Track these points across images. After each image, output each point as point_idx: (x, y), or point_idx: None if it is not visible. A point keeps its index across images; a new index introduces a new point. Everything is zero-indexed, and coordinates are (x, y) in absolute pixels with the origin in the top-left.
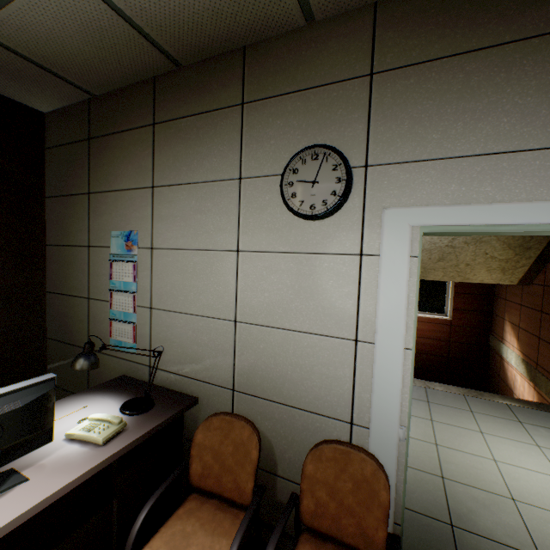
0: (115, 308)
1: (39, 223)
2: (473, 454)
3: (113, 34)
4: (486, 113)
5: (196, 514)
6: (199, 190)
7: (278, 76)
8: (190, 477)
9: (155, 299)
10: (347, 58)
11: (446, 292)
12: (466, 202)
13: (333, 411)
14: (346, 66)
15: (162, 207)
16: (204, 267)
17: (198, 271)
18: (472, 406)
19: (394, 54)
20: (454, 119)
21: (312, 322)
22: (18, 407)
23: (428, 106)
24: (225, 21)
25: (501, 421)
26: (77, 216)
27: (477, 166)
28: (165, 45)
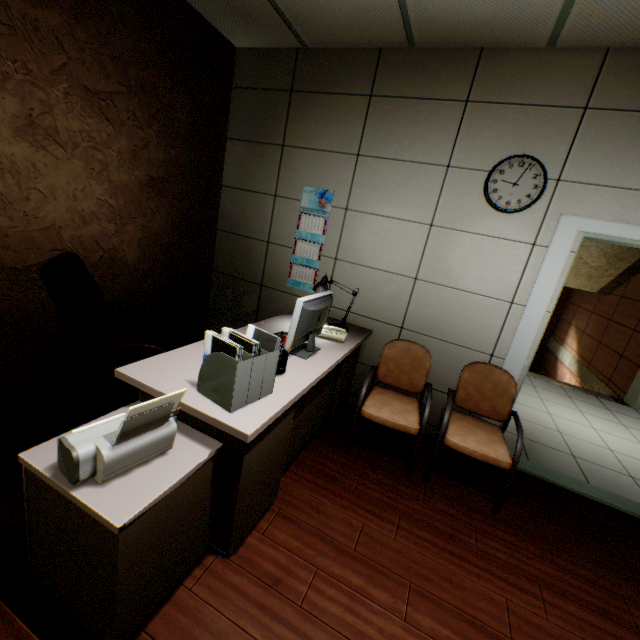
0: (298, 254)
1: (220, 163)
2: (534, 408)
3: (379, 16)
4: None
5: (385, 394)
6: (406, 168)
7: (507, 86)
8: (377, 375)
9: (342, 252)
10: (570, 88)
11: None
12: (620, 221)
13: (480, 347)
14: (567, 95)
15: (364, 175)
16: (396, 233)
17: (389, 235)
18: (534, 383)
19: (608, 97)
20: (633, 160)
21: (481, 287)
22: (327, 306)
23: (619, 146)
24: (483, 30)
25: (555, 395)
26: (265, 165)
27: (637, 198)
28: (416, 32)
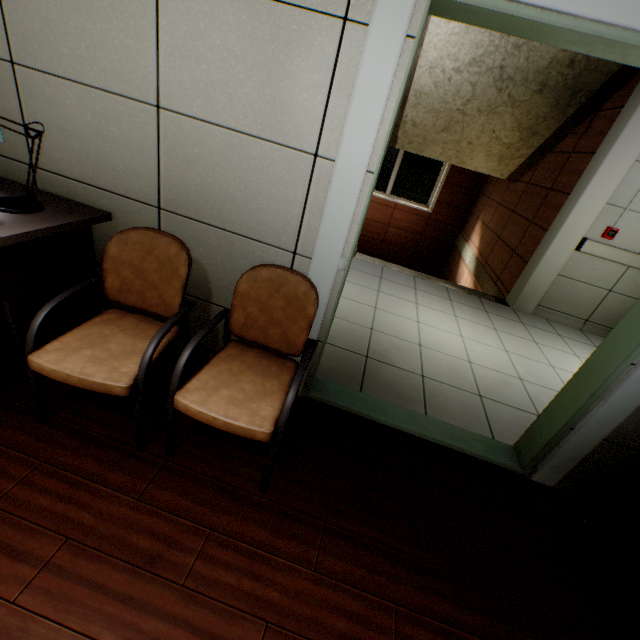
0: None
1: None
2: (404, 317)
3: None
4: None
5: (116, 323)
6: None
7: None
8: (106, 292)
9: (17, 46)
10: None
11: (437, 181)
12: None
13: (277, 239)
14: None
15: None
16: None
17: None
18: (418, 285)
19: None
20: None
21: (265, 123)
22: None
23: None
24: None
25: (436, 298)
26: None
27: None
28: None
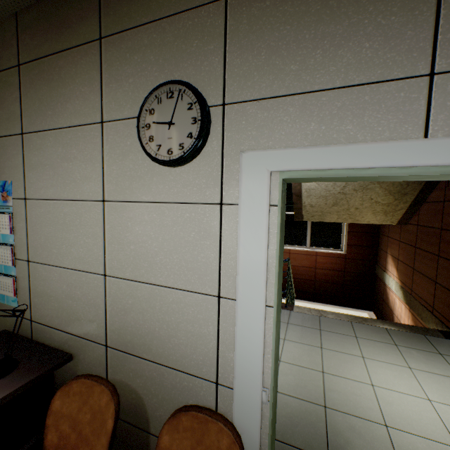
0: None
1: None
2: (355, 380)
3: None
4: (347, 38)
5: None
6: (65, 136)
7: (134, 4)
8: (45, 449)
9: (32, 252)
10: None
11: (342, 231)
12: (326, 143)
13: (199, 370)
14: None
15: (32, 155)
16: (73, 218)
17: (68, 222)
18: (357, 331)
19: None
20: (313, 46)
21: (176, 277)
22: None
23: (285, 31)
24: None
25: (380, 345)
26: None
27: (337, 100)
28: None
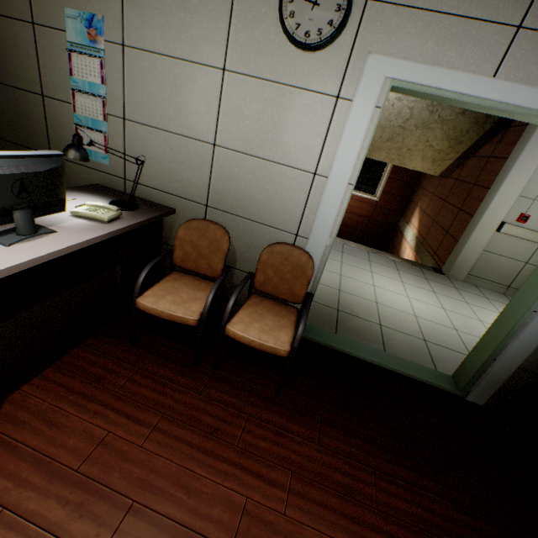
0: (80, 112)
1: None
2: (362, 282)
3: None
4: None
5: (180, 280)
6: None
7: None
8: (173, 260)
9: (129, 110)
10: None
11: (382, 176)
12: (433, 63)
13: (285, 226)
14: None
15: None
16: (185, 82)
17: (178, 85)
18: (371, 258)
19: None
20: None
21: (283, 155)
22: (41, 171)
23: None
24: None
25: (386, 268)
26: None
27: (454, 28)
28: None
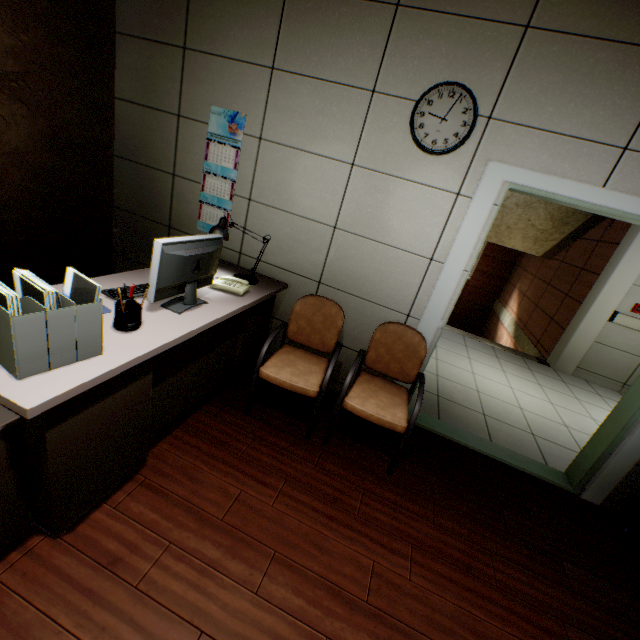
0: (208, 191)
1: (109, 66)
2: (460, 368)
3: None
4: (592, 103)
5: (293, 353)
6: (327, 90)
7: None
8: (287, 333)
9: (256, 192)
10: None
11: None
12: (547, 172)
13: (397, 306)
14: (509, 7)
15: (280, 96)
16: (315, 172)
17: (307, 174)
18: (467, 343)
19: (553, 14)
20: (570, 99)
21: (401, 240)
22: (210, 252)
23: (557, 79)
24: None
25: (485, 355)
26: (165, 73)
27: (567, 145)
28: None
